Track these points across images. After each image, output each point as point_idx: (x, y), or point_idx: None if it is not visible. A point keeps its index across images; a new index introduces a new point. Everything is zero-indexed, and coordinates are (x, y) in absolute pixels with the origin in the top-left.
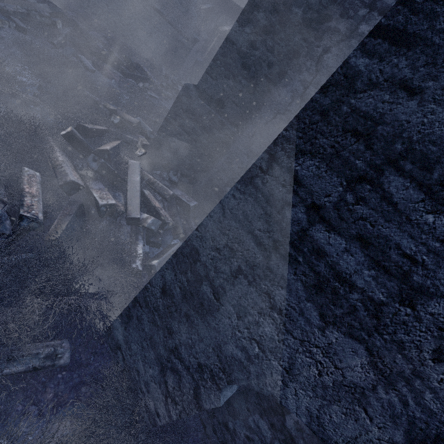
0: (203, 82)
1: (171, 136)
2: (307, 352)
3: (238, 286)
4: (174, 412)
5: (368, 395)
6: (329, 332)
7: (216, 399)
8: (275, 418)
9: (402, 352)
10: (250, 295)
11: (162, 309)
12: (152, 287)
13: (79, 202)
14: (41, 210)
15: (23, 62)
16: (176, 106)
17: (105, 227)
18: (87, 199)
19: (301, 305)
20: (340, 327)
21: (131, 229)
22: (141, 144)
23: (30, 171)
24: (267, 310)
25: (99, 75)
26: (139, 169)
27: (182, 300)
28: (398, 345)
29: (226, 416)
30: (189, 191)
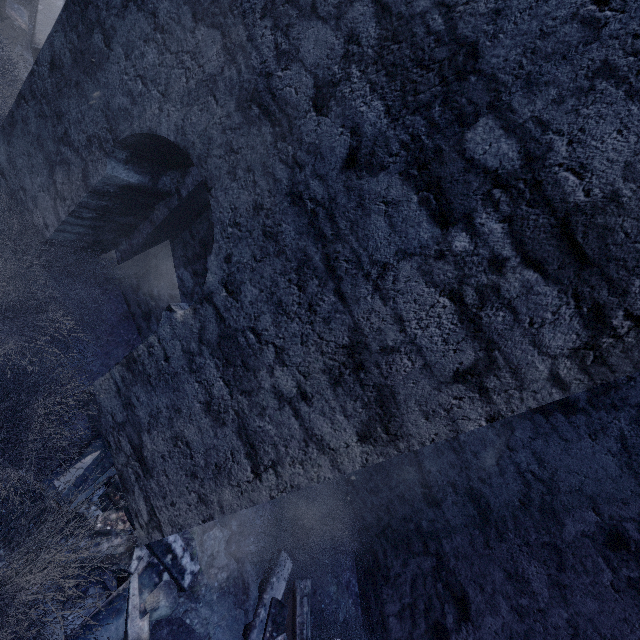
0: None
1: None
2: (180, 63)
3: (128, 18)
4: (63, 211)
5: (218, 81)
6: (198, 31)
7: (103, 168)
8: (198, 264)
9: (244, 22)
10: (138, 24)
11: (51, 91)
12: (39, 67)
13: None
14: None
15: None
16: None
17: None
18: None
19: (180, 12)
20: (207, 21)
21: None
22: None
23: None
24: (152, 34)
25: None
26: None
27: (73, 66)
28: (242, 17)
29: (152, 284)
30: None
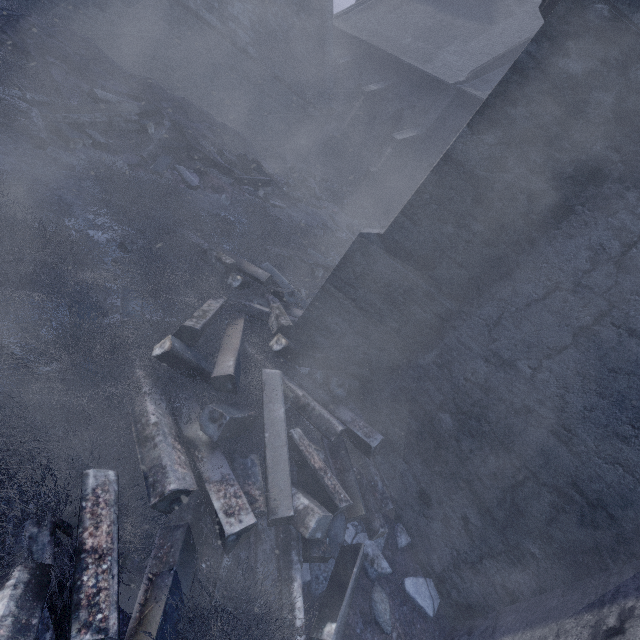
0: (395, 230)
1: (332, 314)
2: None
3: None
4: None
5: None
6: None
7: None
8: None
9: None
10: None
11: None
12: None
13: (185, 518)
14: (114, 598)
15: (100, 203)
16: (343, 268)
17: (233, 559)
18: (200, 501)
19: None
20: None
21: (276, 538)
22: (279, 325)
23: (97, 477)
24: None
25: (204, 191)
26: (282, 388)
27: None
28: None
29: None
30: (359, 401)
